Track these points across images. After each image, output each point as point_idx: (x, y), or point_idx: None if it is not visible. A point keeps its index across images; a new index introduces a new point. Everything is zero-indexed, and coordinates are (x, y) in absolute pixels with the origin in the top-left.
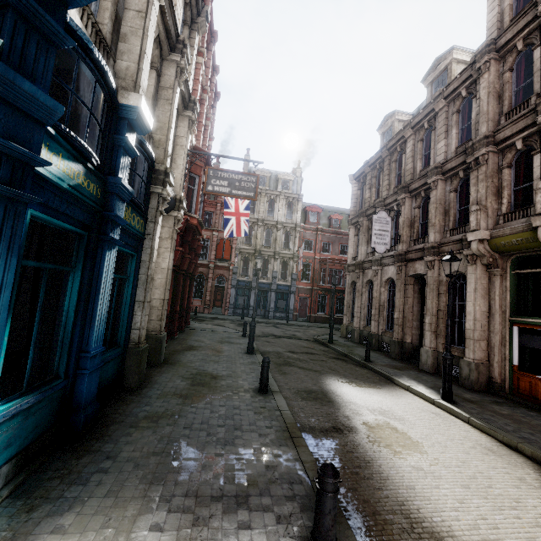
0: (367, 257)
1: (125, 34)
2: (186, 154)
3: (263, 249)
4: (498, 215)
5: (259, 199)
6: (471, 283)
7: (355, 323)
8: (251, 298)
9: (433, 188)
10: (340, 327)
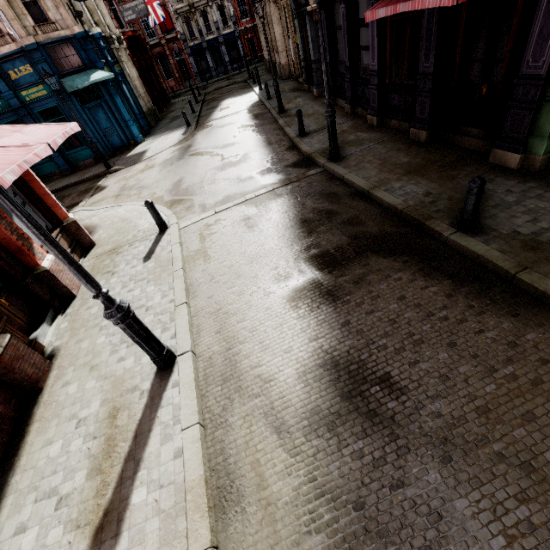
0: None
1: (74, 2)
2: (103, 3)
3: (195, 1)
4: None
5: None
6: (272, 18)
7: (265, 56)
8: (208, 60)
9: None
10: None
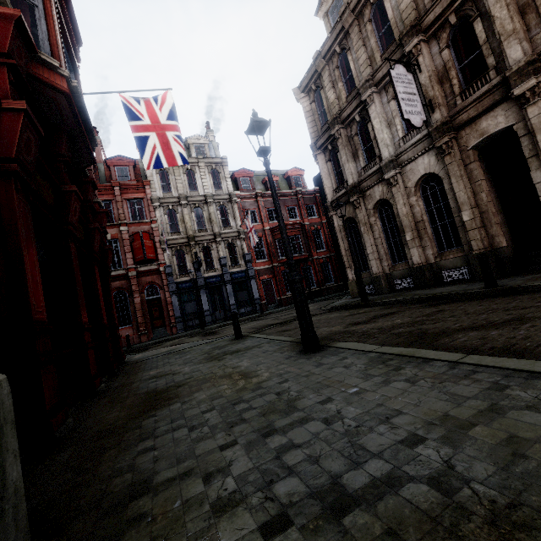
0: (363, 174)
1: None
2: None
3: (198, 234)
4: None
5: (173, 171)
6: None
7: (375, 268)
8: (202, 301)
9: None
10: (323, 298)
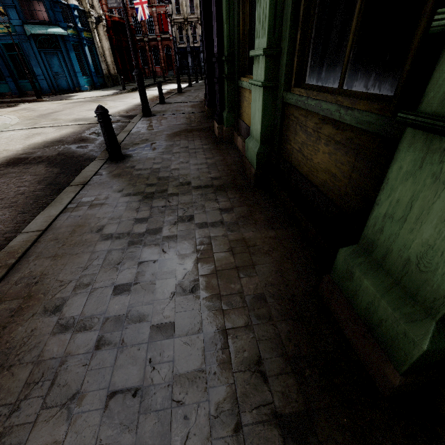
0: None
1: None
2: None
3: (189, 17)
4: None
5: None
6: None
7: None
8: (189, 61)
9: None
10: None
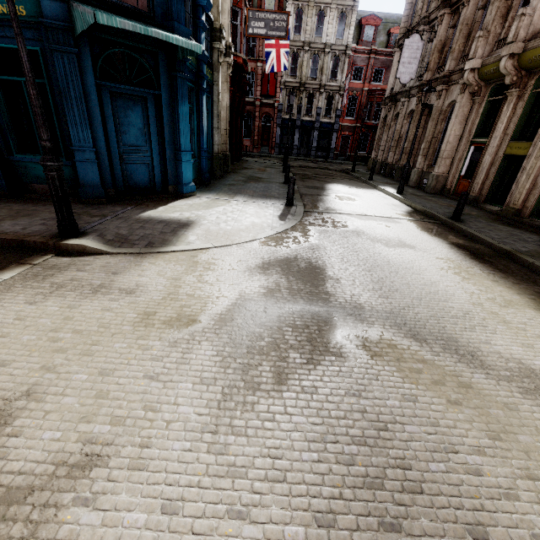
0: (401, 88)
1: None
2: None
3: (308, 82)
4: (495, 41)
5: (307, 12)
6: (455, 111)
7: (378, 156)
8: (295, 138)
9: (464, 5)
10: None
